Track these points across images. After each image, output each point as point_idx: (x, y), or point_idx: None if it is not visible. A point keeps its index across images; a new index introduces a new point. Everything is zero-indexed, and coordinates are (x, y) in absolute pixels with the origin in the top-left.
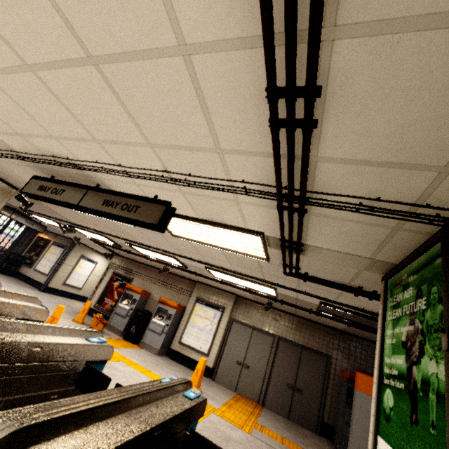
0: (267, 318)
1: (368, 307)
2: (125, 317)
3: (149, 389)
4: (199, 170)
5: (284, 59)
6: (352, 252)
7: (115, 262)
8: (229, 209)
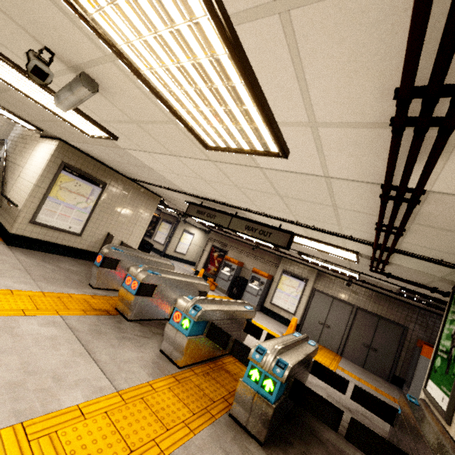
0: (347, 291)
1: (445, 299)
2: (227, 281)
3: (297, 339)
4: (321, 226)
5: (387, 220)
6: (427, 272)
7: (212, 237)
8: (335, 240)
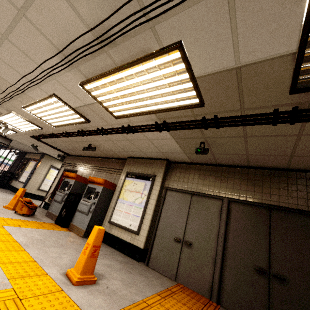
0: (209, 179)
1: None
2: (61, 202)
3: None
4: None
5: None
6: None
7: (66, 161)
8: None
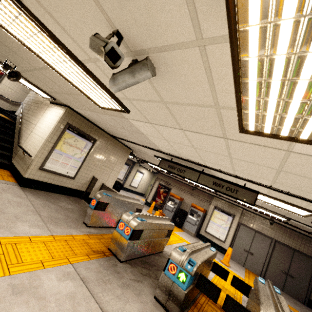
0: (266, 226)
1: None
2: (171, 212)
3: (275, 292)
4: (298, 193)
5: None
6: None
7: (159, 177)
8: (300, 202)
